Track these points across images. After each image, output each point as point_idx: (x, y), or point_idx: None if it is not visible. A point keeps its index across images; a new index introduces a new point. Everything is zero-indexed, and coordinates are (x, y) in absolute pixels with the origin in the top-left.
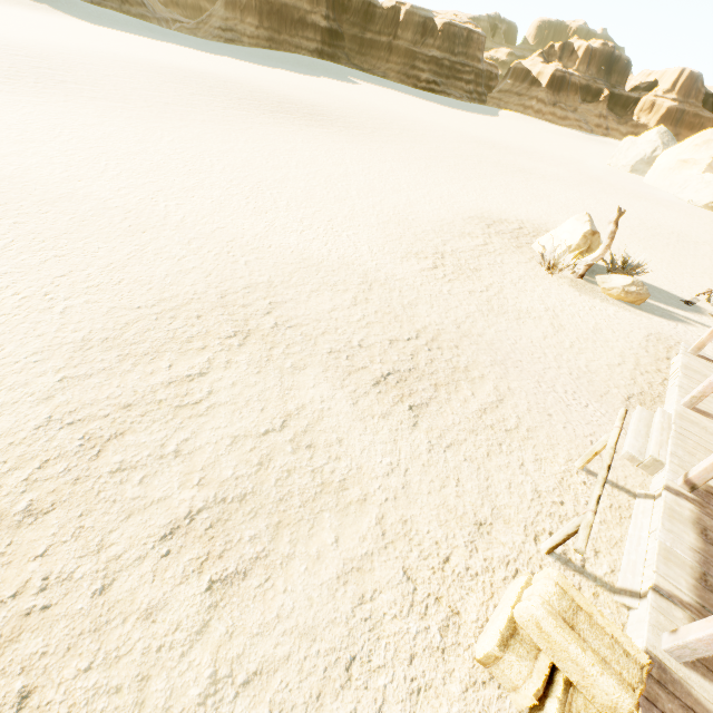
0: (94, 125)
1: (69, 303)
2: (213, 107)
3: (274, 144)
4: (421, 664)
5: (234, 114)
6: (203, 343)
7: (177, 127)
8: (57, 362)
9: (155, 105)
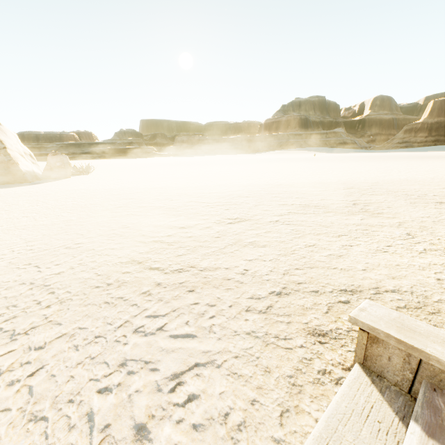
0: (313, 164)
1: (280, 181)
2: (377, 159)
3: (413, 163)
4: (395, 249)
5: (390, 160)
6: (325, 188)
7: (351, 163)
8: (269, 186)
9: (344, 161)
